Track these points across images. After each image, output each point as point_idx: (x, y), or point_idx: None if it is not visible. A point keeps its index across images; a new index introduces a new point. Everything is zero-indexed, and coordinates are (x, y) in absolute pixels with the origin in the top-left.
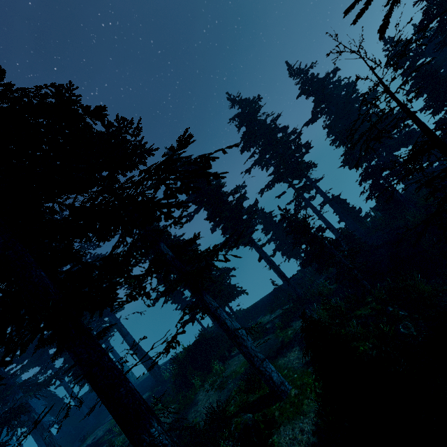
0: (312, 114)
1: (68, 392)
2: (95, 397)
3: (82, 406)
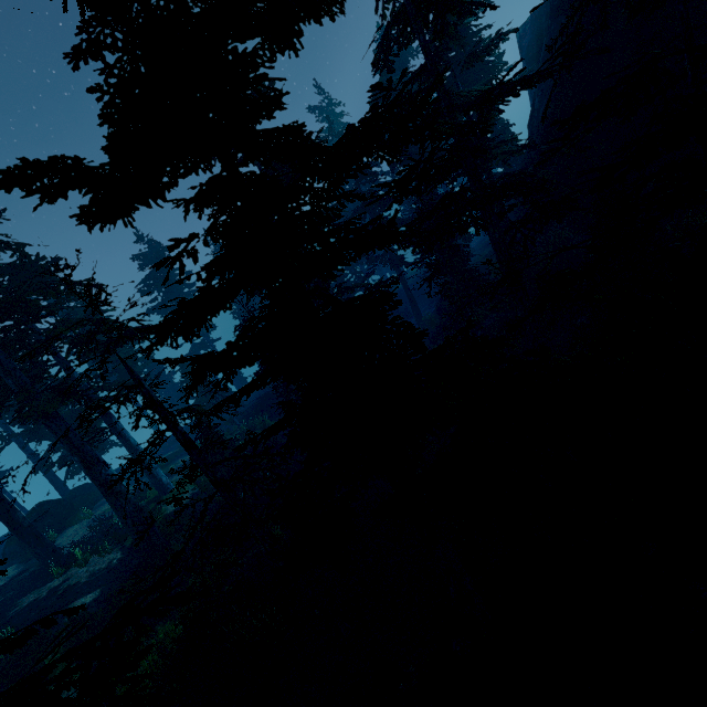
0: None
1: None
2: None
3: None
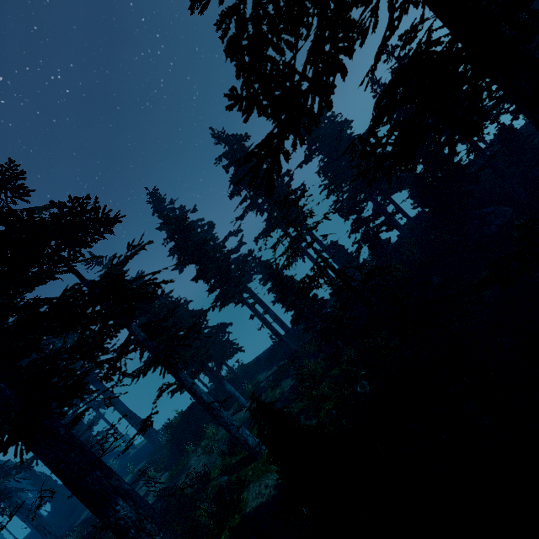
0: (304, 156)
1: None
2: None
3: None
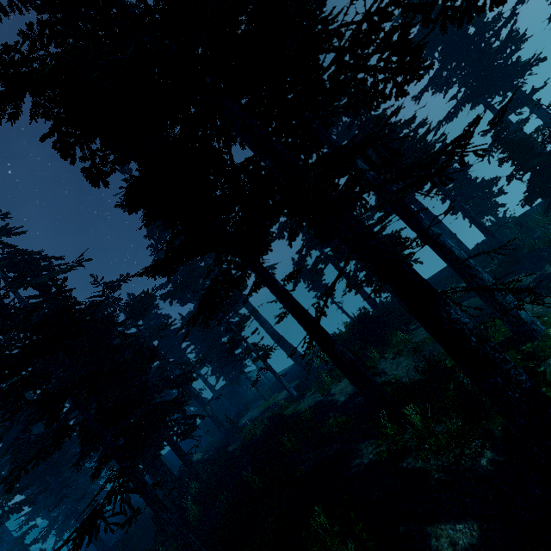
0: None
1: (206, 384)
2: (230, 392)
3: (221, 397)
